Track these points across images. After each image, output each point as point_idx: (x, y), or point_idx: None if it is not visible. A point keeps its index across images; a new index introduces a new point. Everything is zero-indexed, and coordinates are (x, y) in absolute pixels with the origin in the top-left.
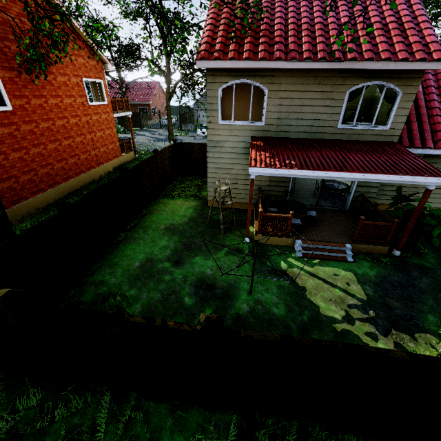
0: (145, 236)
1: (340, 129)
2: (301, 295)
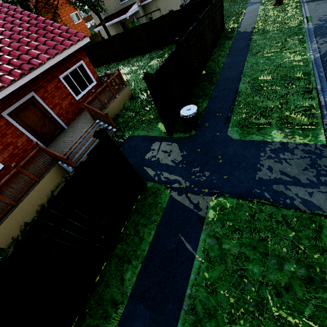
0: None
1: (121, 5)
2: None
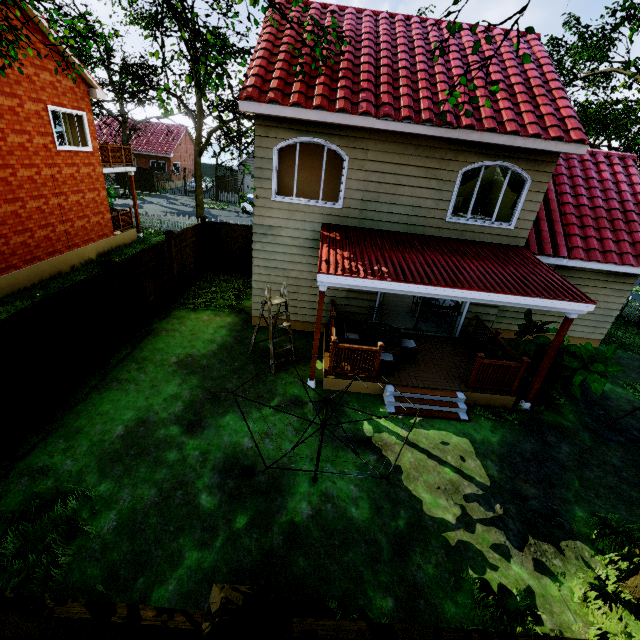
0: (139, 376)
1: (449, 223)
2: (394, 481)
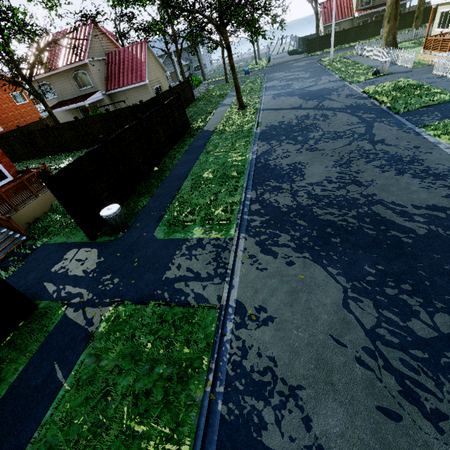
0: None
1: (81, 91)
2: None
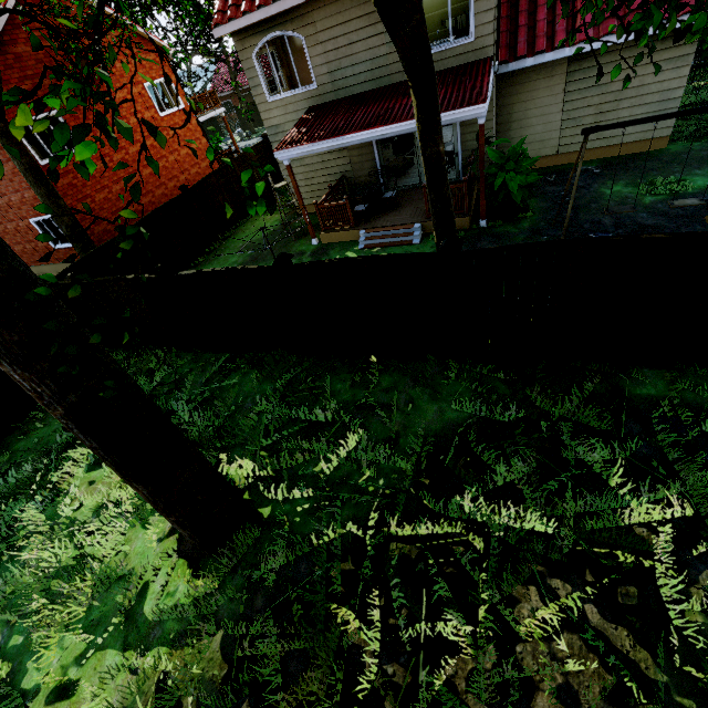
0: (220, 256)
1: None
2: None
